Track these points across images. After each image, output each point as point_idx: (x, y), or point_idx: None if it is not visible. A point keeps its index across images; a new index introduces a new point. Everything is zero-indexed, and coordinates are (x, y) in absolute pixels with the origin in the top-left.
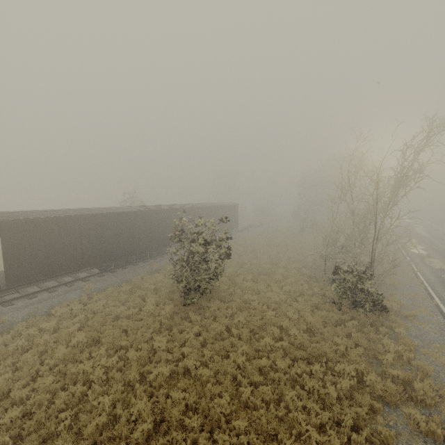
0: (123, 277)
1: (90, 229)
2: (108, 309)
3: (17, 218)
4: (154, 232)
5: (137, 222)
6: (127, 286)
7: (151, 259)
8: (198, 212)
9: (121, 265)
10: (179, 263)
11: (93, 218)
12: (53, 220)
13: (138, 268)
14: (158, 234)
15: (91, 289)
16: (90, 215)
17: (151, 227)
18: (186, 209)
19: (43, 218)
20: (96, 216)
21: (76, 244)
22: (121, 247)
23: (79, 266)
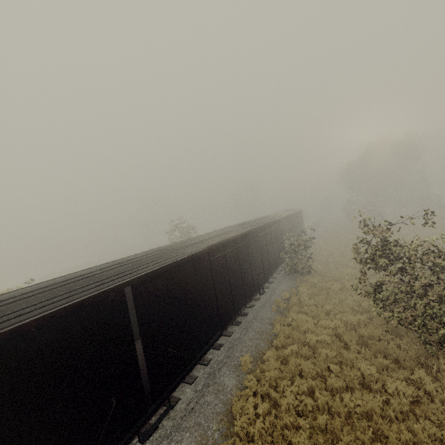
0: (258, 329)
1: (218, 266)
2: (319, 402)
3: (150, 269)
4: (262, 257)
5: (250, 247)
6: (293, 346)
7: (259, 294)
8: (283, 223)
9: (241, 311)
10: (391, 294)
11: (218, 250)
12: (186, 261)
13: (259, 311)
14: (265, 258)
15: (240, 362)
16: (215, 245)
17: (260, 250)
18: (276, 221)
19: (178, 261)
20: (219, 246)
21: (210, 294)
22: (244, 285)
23: (217, 328)
